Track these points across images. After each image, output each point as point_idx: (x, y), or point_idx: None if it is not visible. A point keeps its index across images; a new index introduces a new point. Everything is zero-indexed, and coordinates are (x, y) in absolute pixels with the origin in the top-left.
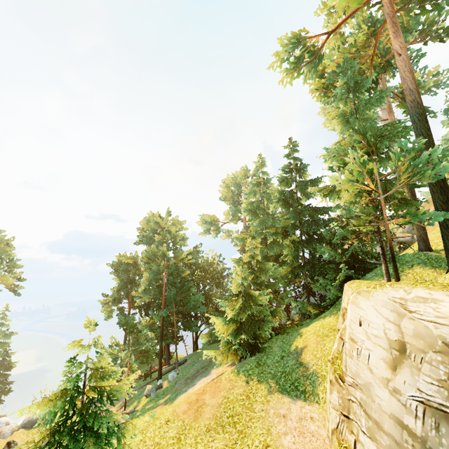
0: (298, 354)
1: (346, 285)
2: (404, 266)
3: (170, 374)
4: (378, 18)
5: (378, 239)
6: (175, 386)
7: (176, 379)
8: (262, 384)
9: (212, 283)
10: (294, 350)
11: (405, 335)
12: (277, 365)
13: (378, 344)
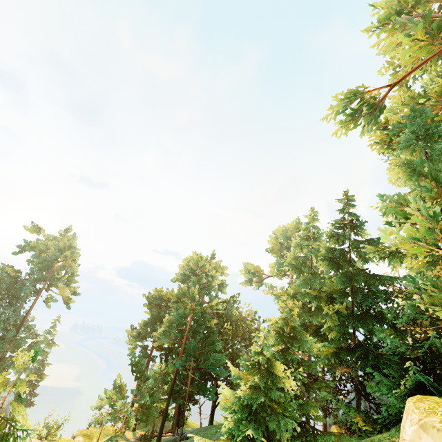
0: None
1: (409, 401)
2: None
3: None
4: None
5: None
6: None
7: None
8: None
9: (242, 342)
10: None
11: None
12: None
13: None
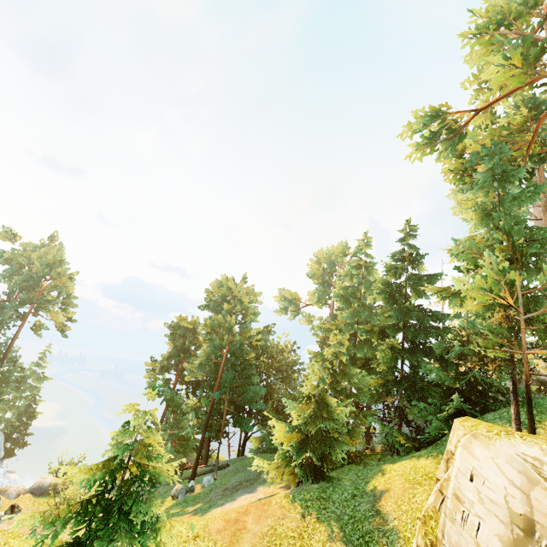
0: (376, 498)
1: (456, 421)
2: (543, 415)
3: (206, 477)
4: (543, 100)
5: (510, 370)
6: (209, 494)
7: (212, 486)
8: (322, 525)
9: (278, 374)
10: (371, 491)
11: (535, 511)
12: (345, 505)
13: (494, 513)
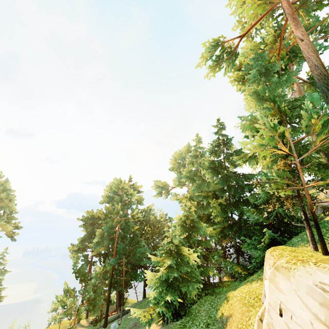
0: (223, 324)
1: (267, 252)
2: None
3: (112, 324)
4: (282, 24)
5: (299, 203)
6: None
7: None
8: None
9: (159, 237)
10: (219, 317)
11: None
12: None
13: None
